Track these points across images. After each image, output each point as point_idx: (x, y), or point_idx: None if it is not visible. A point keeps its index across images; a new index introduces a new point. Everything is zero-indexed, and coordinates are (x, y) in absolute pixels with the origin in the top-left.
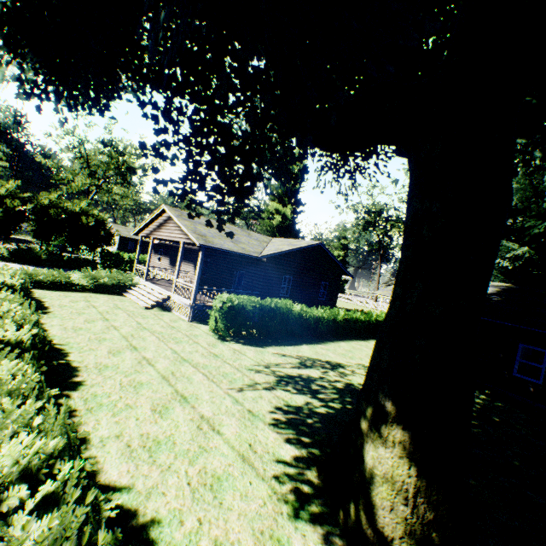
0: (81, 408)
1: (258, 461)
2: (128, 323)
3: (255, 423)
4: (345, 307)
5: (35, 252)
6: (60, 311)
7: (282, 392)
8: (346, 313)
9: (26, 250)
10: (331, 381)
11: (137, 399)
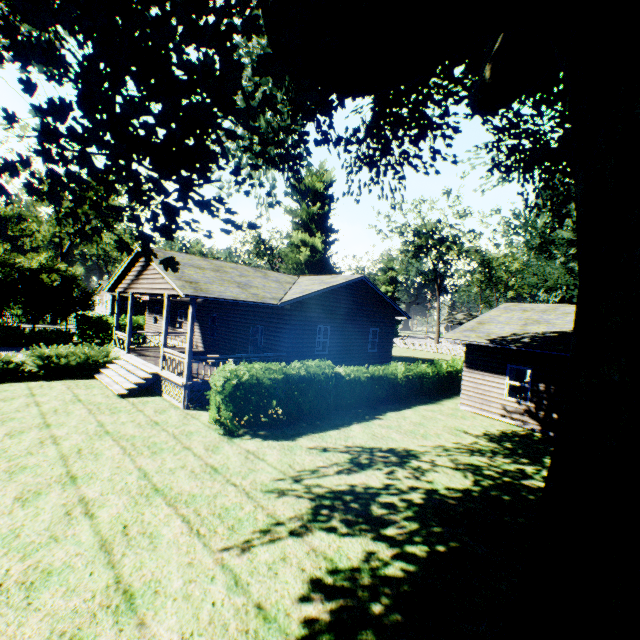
0: None
1: None
2: (81, 428)
3: None
4: (401, 355)
5: None
6: None
7: (323, 535)
8: (408, 368)
9: None
10: (402, 492)
11: (19, 628)
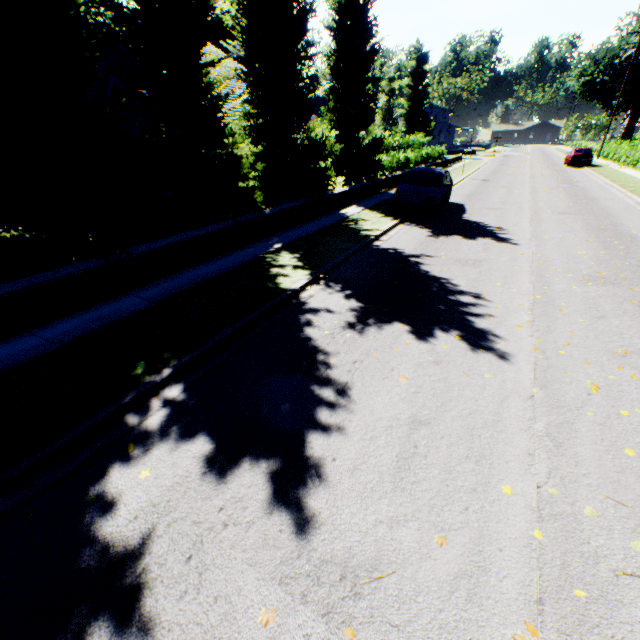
0: None
1: None
2: None
3: None
4: None
5: None
6: None
7: None
8: None
9: None
10: None
11: None
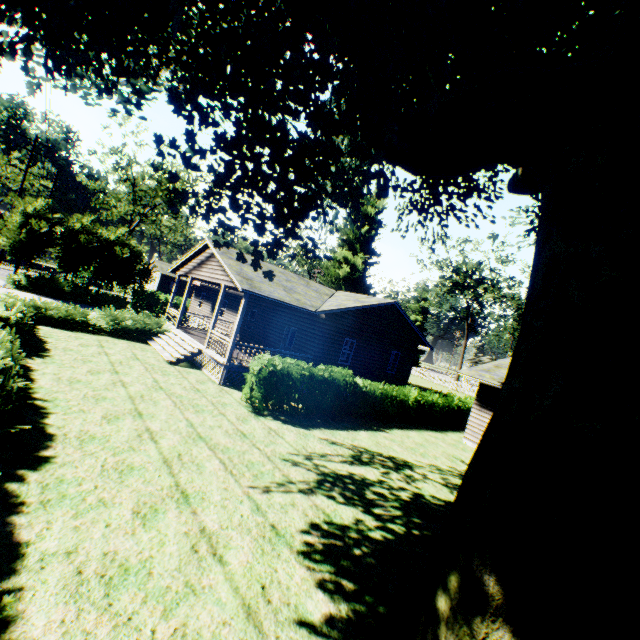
0: (33, 499)
1: (269, 621)
2: (142, 380)
3: (277, 548)
4: (418, 384)
5: (58, 283)
6: (62, 356)
7: (324, 499)
8: (421, 394)
9: (47, 279)
10: (393, 488)
11: (118, 492)
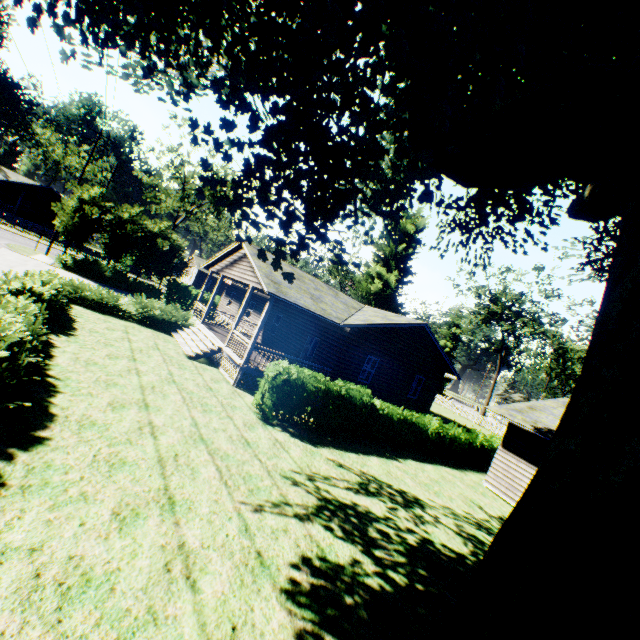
0: (14, 482)
1: None
2: (157, 370)
3: (259, 581)
4: (440, 413)
5: (100, 267)
6: (86, 337)
7: (321, 529)
8: (442, 425)
9: (92, 262)
10: (399, 529)
11: (103, 488)
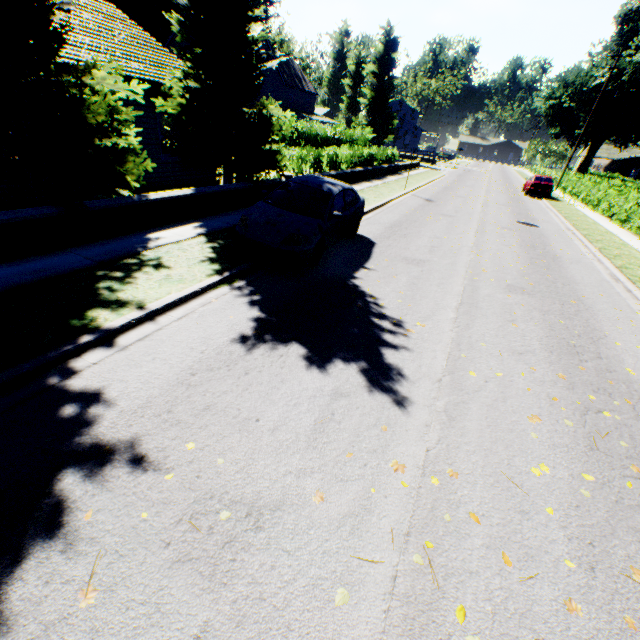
0: None
1: None
2: None
3: None
4: None
5: None
6: None
7: None
8: None
9: None
10: None
11: None
